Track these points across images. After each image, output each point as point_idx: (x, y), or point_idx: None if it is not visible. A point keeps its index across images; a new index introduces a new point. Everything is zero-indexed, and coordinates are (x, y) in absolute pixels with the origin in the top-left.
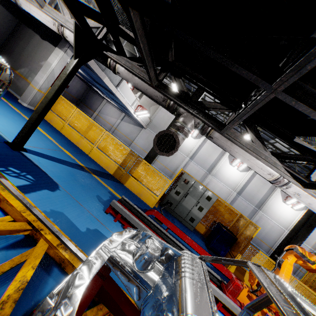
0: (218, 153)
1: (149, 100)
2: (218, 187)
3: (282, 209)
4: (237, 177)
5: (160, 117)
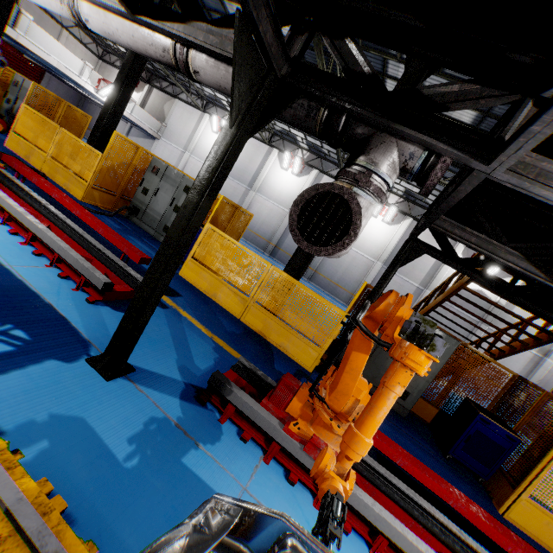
0: (264, 154)
1: (162, 95)
2: (267, 209)
3: (368, 227)
4: (294, 188)
5: (178, 117)
